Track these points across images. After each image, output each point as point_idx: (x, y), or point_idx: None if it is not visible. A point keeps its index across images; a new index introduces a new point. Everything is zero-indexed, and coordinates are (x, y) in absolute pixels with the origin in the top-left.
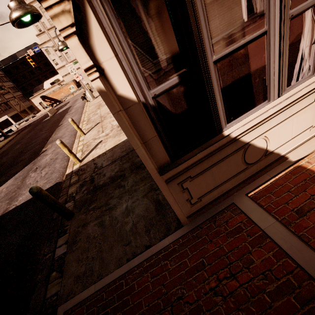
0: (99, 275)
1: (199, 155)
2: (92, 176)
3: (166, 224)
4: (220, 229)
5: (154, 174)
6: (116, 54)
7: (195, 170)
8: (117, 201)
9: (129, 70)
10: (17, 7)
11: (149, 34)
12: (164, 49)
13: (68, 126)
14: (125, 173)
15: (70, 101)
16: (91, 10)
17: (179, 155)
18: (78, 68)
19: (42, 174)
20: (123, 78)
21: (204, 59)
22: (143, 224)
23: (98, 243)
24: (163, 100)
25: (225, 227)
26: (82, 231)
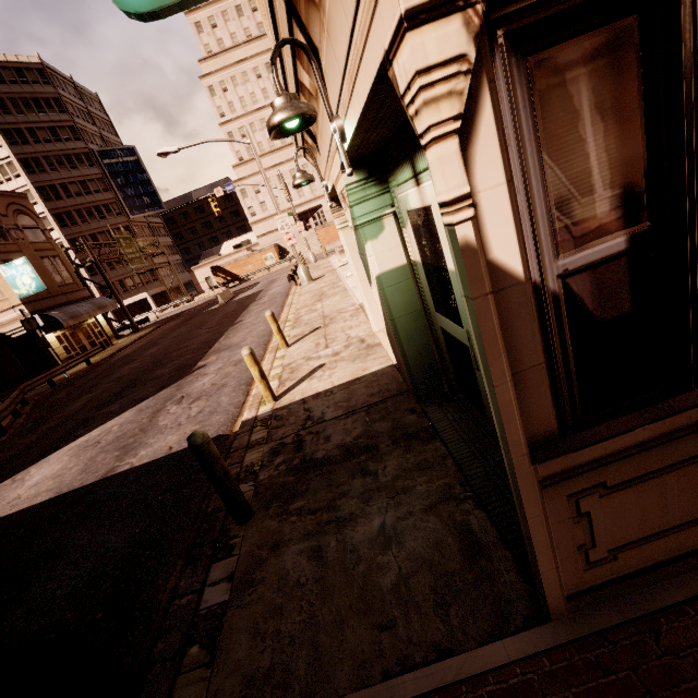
0: (305, 693)
1: (641, 433)
2: (300, 437)
3: (495, 599)
4: (681, 665)
5: (519, 456)
6: (511, 178)
7: (620, 469)
8: (359, 506)
9: (525, 212)
10: (288, 105)
11: (589, 145)
12: (610, 177)
13: (254, 327)
14: (378, 443)
15: (262, 281)
16: (489, 96)
17: (584, 423)
18: None
19: (191, 411)
20: (509, 228)
21: (696, 205)
22: (429, 582)
23: (307, 601)
24: (581, 284)
25: (697, 661)
26: (269, 560)
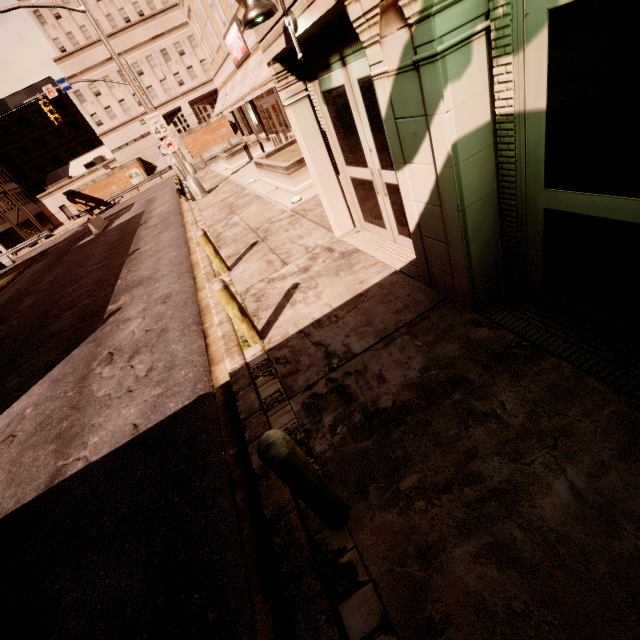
0: None
1: None
2: (336, 382)
3: None
4: None
5: None
6: None
7: None
8: (512, 468)
9: None
10: None
11: None
12: None
13: (160, 254)
14: (463, 373)
15: (136, 203)
16: None
17: None
18: (147, 134)
19: (136, 371)
20: None
21: None
22: None
23: None
24: None
25: None
26: (432, 581)
